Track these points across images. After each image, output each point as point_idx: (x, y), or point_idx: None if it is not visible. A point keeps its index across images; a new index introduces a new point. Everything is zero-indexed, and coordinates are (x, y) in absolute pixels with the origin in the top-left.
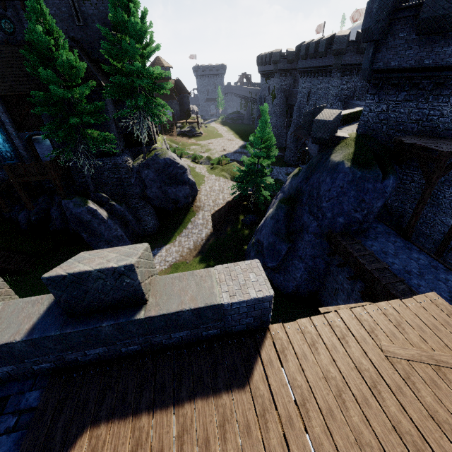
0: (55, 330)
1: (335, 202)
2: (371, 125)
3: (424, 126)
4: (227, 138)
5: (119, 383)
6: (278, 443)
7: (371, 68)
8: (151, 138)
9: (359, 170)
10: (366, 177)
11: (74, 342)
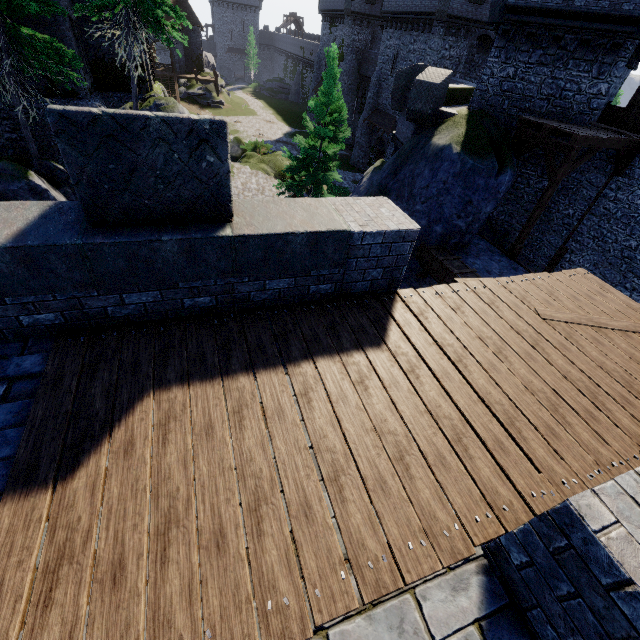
0: (70, 238)
1: (434, 204)
2: (489, 98)
3: (555, 106)
4: (265, 119)
5: (186, 345)
6: (438, 395)
7: (504, 3)
8: (143, 78)
9: (471, 158)
10: (478, 169)
11: (106, 270)
